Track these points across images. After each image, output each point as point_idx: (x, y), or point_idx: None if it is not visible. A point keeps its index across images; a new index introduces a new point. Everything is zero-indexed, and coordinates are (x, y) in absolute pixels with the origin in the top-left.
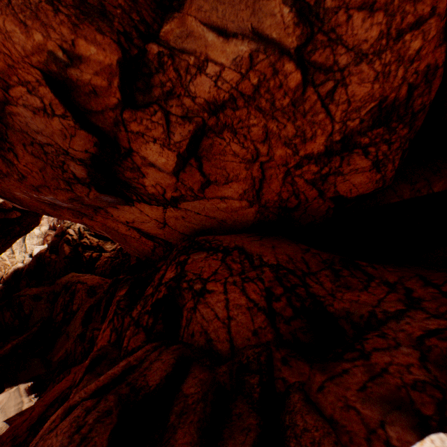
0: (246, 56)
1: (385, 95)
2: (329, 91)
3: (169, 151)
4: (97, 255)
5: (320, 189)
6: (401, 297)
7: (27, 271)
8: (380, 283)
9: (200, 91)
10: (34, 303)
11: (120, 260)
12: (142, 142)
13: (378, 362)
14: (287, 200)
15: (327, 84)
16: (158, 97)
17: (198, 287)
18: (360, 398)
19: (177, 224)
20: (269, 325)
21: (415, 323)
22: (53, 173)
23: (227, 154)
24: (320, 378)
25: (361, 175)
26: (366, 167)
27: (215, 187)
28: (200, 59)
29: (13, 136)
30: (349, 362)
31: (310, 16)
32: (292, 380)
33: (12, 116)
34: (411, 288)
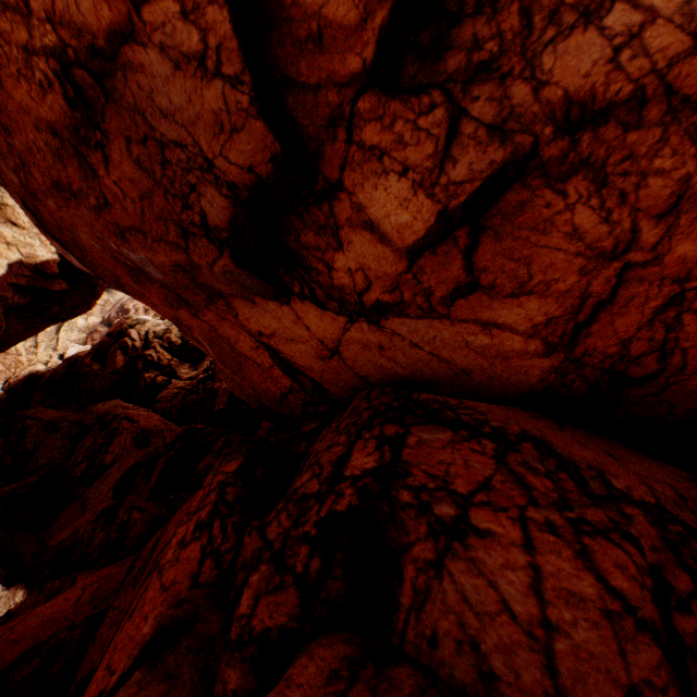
0: None
1: None
2: None
3: (427, 199)
4: (164, 380)
5: None
6: None
7: (49, 379)
8: None
9: (566, 68)
10: (45, 434)
11: (199, 397)
12: (373, 172)
13: None
14: (634, 360)
15: None
16: (452, 74)
17: (445, 511)
18: None
19: (361, 358)
20: (675, 684)
21: None
22: (163, 207)
23: (552, 231)
24: None
25: None
26: None
27: (482, 299)
28: None
29: (113, 119)
30: None
31: None
32: None
33: (126, 74)
34: None
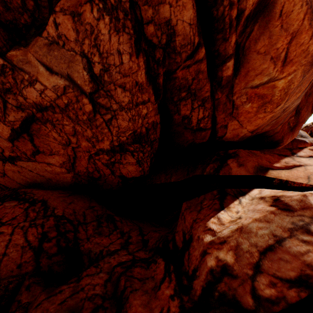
0: (62, 86)
1: (135, 129)
2: (109, 119)
3: (4, 125)
4: None
5: (112, 170)
6: (123, 241)
7: None
8: (119, 232)
9: (30, 95)
10: None
11: None
12: None
13: (83, 284)
14: (93, 173)
15: (108, 115)
16: (0, 89)
17: None
18: (56, 309)
19: (15, 176)
20: (34, 260)
21: (117, 258)
22: None
23: (50, 137)
24: (43, 298)
25: (132, 166)
26: (134, 162)
27: (43, 155)
28: (33, 78)
29: None
30: (67, 285)
31: (97, 80)
32: (25, 301)
33: None
34: (131, 236)
